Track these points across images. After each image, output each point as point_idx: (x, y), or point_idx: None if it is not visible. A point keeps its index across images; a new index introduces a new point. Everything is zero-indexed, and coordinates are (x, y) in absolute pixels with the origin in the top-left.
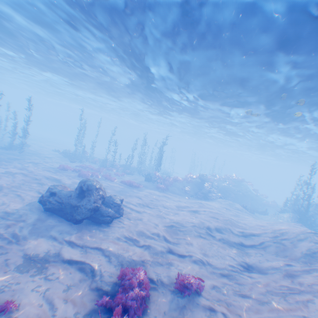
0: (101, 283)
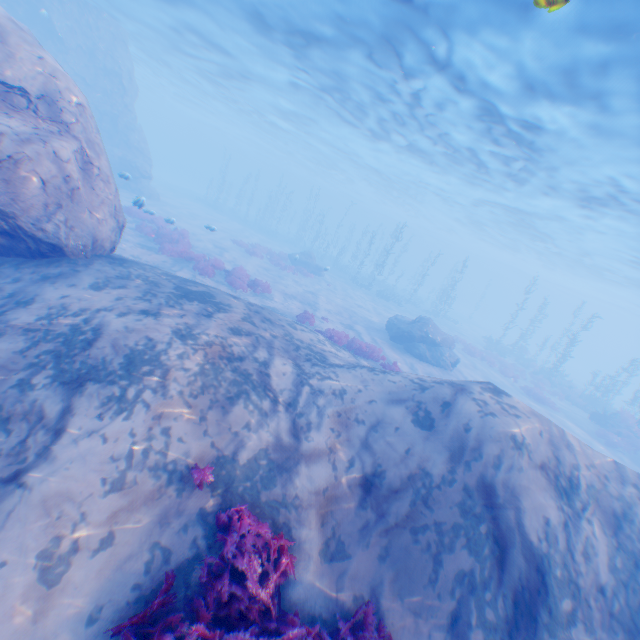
0: None
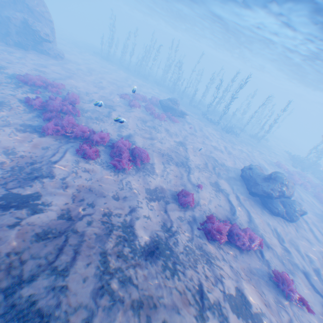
0: (232, 219)
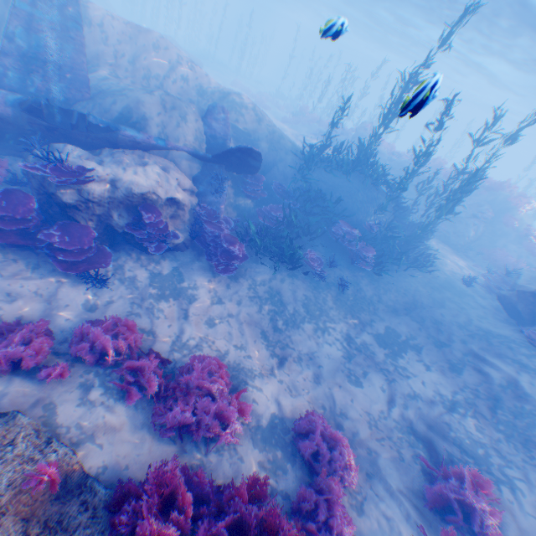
0: None
